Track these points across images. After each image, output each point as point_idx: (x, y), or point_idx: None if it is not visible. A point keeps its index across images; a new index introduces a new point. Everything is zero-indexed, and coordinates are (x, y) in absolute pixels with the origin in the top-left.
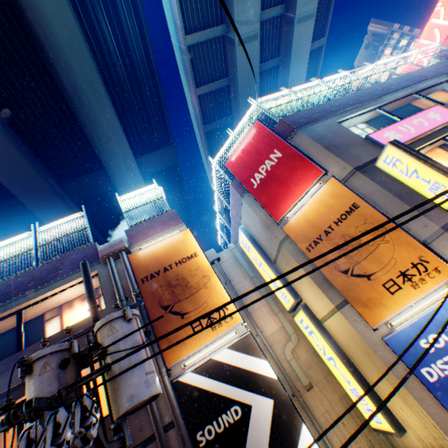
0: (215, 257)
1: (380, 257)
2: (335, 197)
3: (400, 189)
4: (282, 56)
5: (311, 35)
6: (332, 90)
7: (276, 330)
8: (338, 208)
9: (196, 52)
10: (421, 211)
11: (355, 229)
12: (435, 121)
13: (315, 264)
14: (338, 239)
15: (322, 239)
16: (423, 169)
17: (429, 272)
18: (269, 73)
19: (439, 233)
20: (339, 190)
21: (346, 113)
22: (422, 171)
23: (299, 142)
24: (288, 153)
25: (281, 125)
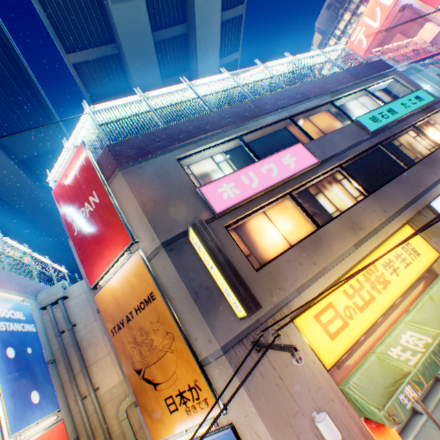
0: (60, 295)
1: (167, 367)
2: (139, 278)
3: (203, 280)
4: (188, 23)
5: (220, 1)
6: (200, 101)
7: (117, 384)
8: (140, 293)
9: (53, 1)
10: (212, 318)
11: (151, 325)
12: (287, 169)
13: (118, 351)
14: (137, 331)
15: (125, 324)
16: (217, 270)
17: (201, 401)
18: (174, 43)
19: (220, 354)
20: (142, 270)
21: (195, 144)
22: (217, 271)
23: (120, 187)
24: (104, 201)
25: (105, 156)
